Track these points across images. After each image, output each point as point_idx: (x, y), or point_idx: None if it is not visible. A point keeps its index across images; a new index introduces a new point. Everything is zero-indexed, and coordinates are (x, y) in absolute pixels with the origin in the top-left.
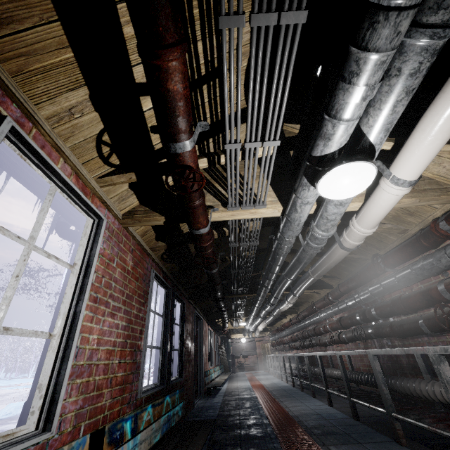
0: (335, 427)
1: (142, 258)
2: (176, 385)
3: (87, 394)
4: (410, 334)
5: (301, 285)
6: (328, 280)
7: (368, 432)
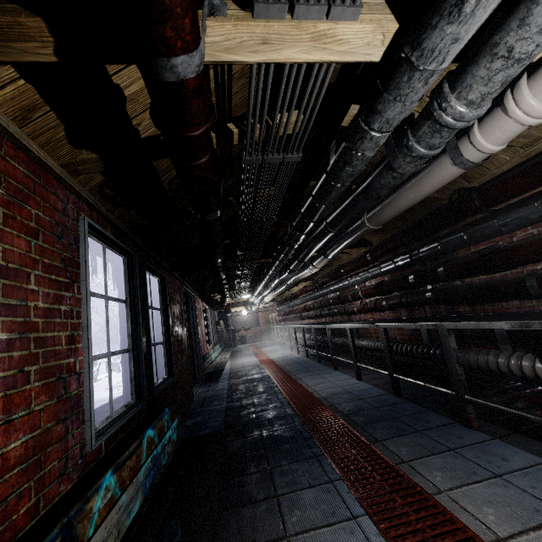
0: (378, 410)
1: (40, 185)
2: (166, 389)
3: None
4: (500, 298)
5: (344, 241)
6: (368, 236)
7: (419, 411)
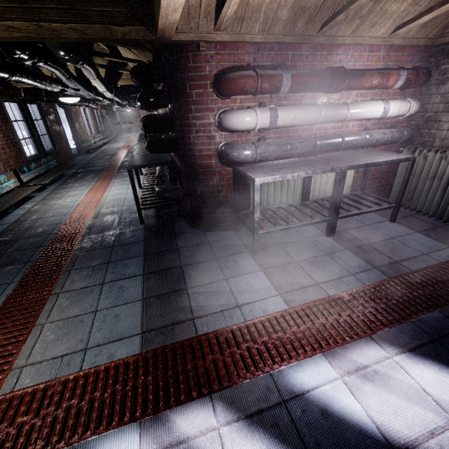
0: None
1: None
2: (53, 152)
3: (3, 162)
4: None
5: None
6: None
7: None
